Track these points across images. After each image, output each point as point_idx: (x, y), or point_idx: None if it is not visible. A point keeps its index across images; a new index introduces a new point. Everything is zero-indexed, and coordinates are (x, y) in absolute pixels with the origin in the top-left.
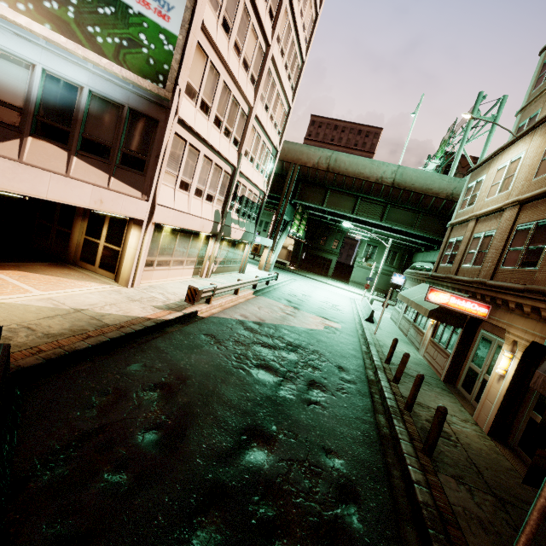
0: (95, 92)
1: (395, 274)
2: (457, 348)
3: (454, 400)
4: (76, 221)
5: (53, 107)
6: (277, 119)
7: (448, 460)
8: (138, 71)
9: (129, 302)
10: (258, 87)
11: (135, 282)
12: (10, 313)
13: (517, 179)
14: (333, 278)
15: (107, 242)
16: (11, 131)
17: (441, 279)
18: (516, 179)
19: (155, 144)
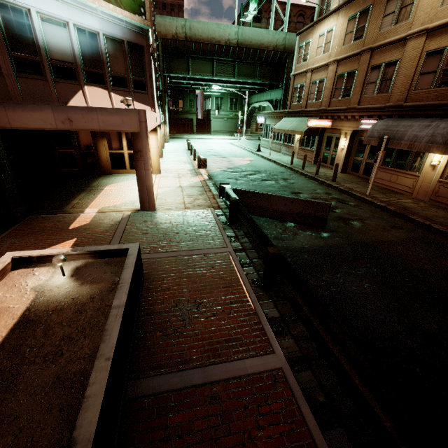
0: (106, 34)
1: (258, 117)
2: (317, 146)
3: (323, 168)
4: (98, 142)
5: (88, 56)
6: None
7: (339, 181)
8: (129, 8)
9: (180, 178)
10: None
11: (160, 170)
12: (171, 195)
13: (333, 45)
14: (197, 134)
15: (129, 150)
16: (74, 85)
17: (298, 113)
18: (332, 45)
19: (146, 67)
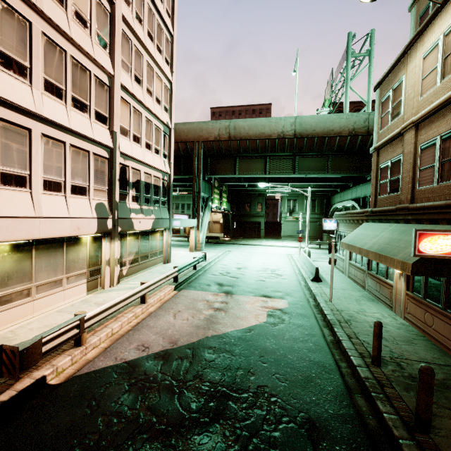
0: None
1: (325, 220)
2: None
3: None
4: None
5: None
6: (158, 94)
7: None
8: None
9: None
10: (114, 52)
11: None
12: None
13: None
14: (266, 238)
15: None
16: None
17: (392, 213)
18: None
19: None
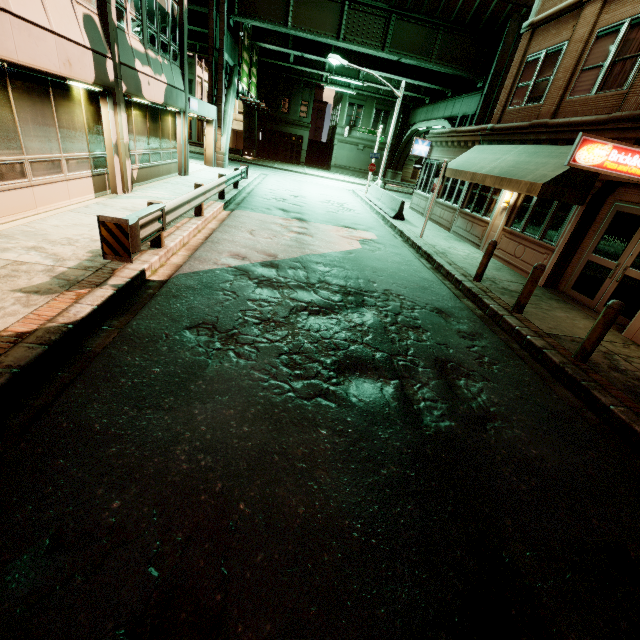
0: None
1: (417, 140)
2: (571, 237)
3: (581, 313)
4: None
5: None
6: None
7: None
8: None
9: None
10: None
11: None
12: None
13: None
14: (307, 166)
15: None
16: None
17: (523, 130)
18: None
19: None
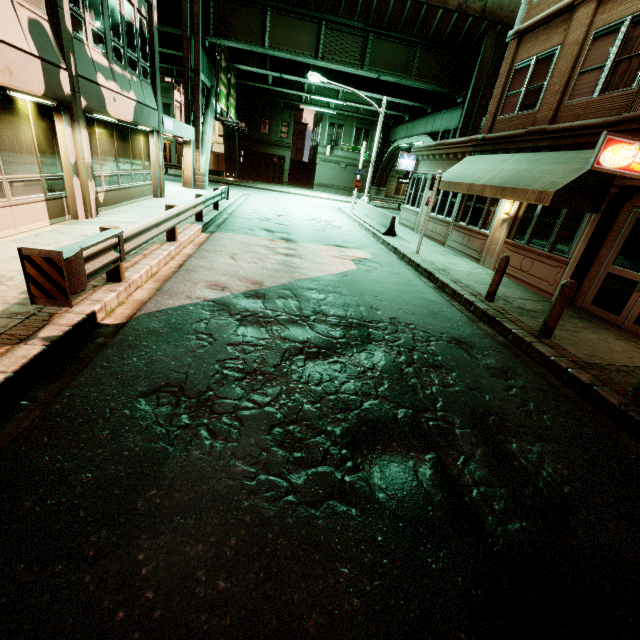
0: None
1: (403, 155)
2: (586, 248)
3: (611, 333)
4: None
5: None
6: None
7: None
8: None
9: None
10: None
11: None
12: None
13: None
14: (290, 185)
15: None
16: None
17: (519, 138)
18: None
19: None
